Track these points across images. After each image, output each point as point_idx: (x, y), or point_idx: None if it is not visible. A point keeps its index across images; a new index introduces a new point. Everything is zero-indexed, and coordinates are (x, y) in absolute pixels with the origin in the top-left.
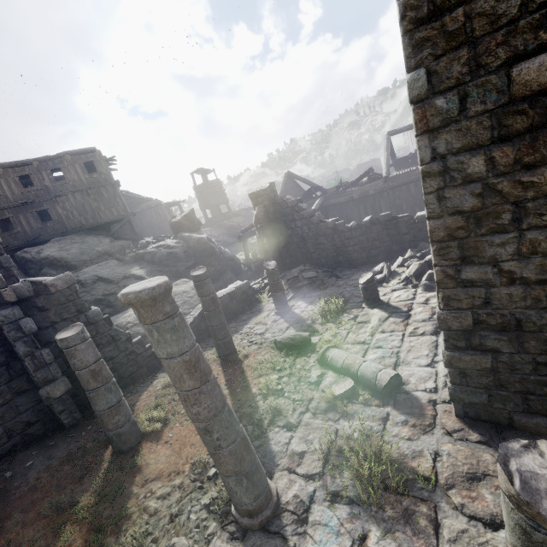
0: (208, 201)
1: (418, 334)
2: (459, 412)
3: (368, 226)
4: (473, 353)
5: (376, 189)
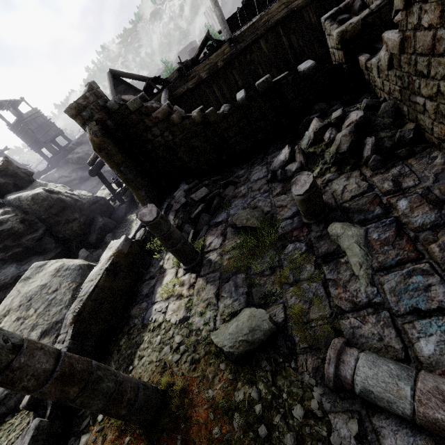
0: (37, 138)
1: None
2: None
3: (246, 104)
4: None
5: (224, 58)
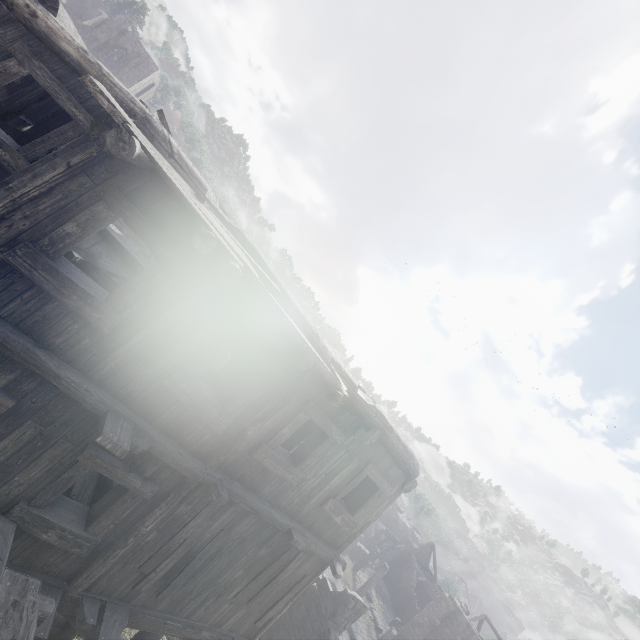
0: None
1: None
2: None
3: None
4: (398, 639)
5: None
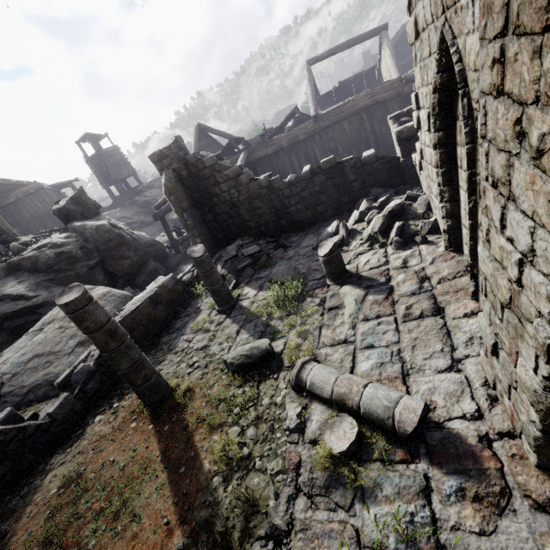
0: (109, 175)
1: (415, 317)
2: (546, 464)
3: (310, 177)
4: None
5: (307, 132)
